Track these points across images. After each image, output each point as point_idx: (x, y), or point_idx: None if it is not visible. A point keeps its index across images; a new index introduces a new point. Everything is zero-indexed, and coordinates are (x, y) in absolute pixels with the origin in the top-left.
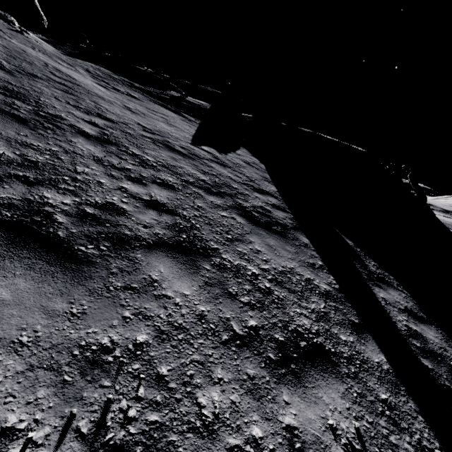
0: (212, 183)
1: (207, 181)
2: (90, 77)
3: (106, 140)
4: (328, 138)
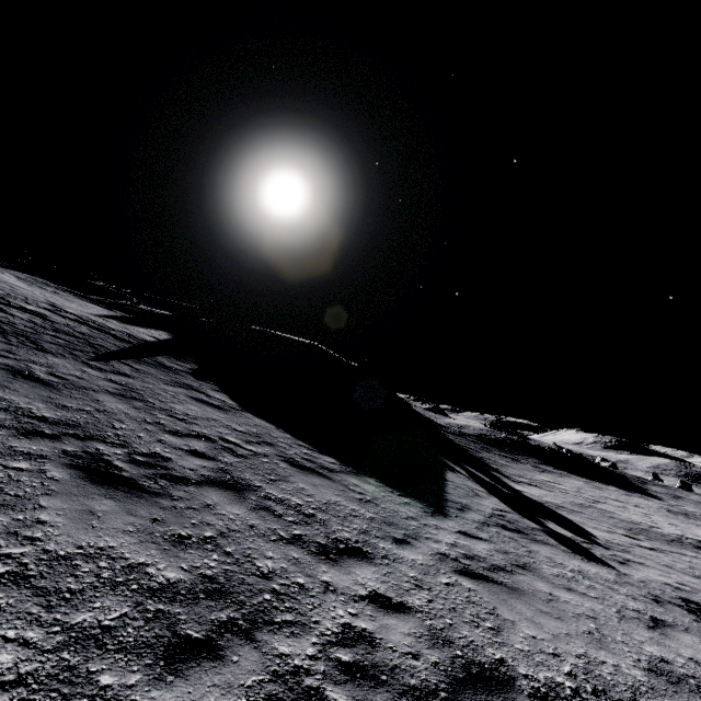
0: (84, 321)
1: (80, 320)
2: (16, 278)
3: (10, 296)
4: (277, 333)
